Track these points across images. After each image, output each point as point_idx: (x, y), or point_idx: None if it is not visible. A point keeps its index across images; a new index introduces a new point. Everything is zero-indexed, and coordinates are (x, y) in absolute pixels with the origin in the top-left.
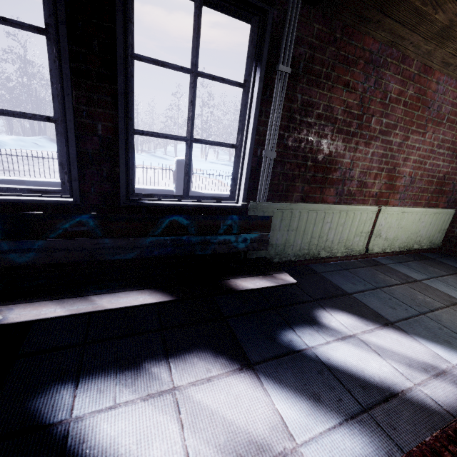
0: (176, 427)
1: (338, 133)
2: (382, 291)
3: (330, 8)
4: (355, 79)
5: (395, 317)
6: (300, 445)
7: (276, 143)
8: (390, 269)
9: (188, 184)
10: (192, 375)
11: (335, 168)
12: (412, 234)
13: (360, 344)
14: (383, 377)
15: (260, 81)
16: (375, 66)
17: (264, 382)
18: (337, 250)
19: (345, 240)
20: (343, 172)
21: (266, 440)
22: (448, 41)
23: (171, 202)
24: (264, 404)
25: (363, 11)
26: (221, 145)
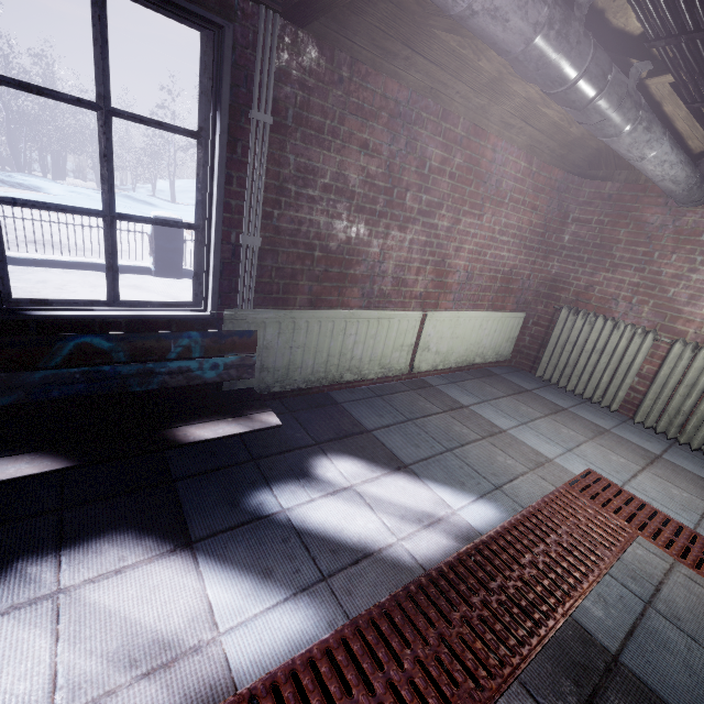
0: (46, 642)
1: (358, 212)
2: (413, 424)
3: (335, 30)
4: (378, 138)
5: (413, 458)
6: (223, 633)
7: (261, 225)
8: (438, 393)
9: (116, 284)
10: (94, 568)
11: (359, 261)
12: (472, 345)
13: (354, 498)
14: (365, 536)
15: (223, 133)
16: (406, 122)
17: (202, 563)
18: (369, 370)
19: (379, 357)
20: (371, 266)
21: (179, 635)
22: (502, 97)
23: (85, 312)
24: (192, 592)
25: (383, 42)
26: (169, 224)
